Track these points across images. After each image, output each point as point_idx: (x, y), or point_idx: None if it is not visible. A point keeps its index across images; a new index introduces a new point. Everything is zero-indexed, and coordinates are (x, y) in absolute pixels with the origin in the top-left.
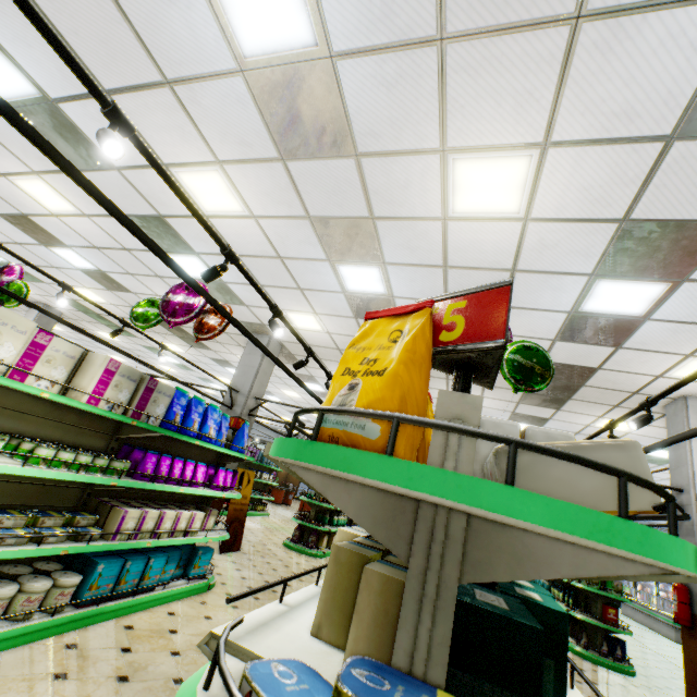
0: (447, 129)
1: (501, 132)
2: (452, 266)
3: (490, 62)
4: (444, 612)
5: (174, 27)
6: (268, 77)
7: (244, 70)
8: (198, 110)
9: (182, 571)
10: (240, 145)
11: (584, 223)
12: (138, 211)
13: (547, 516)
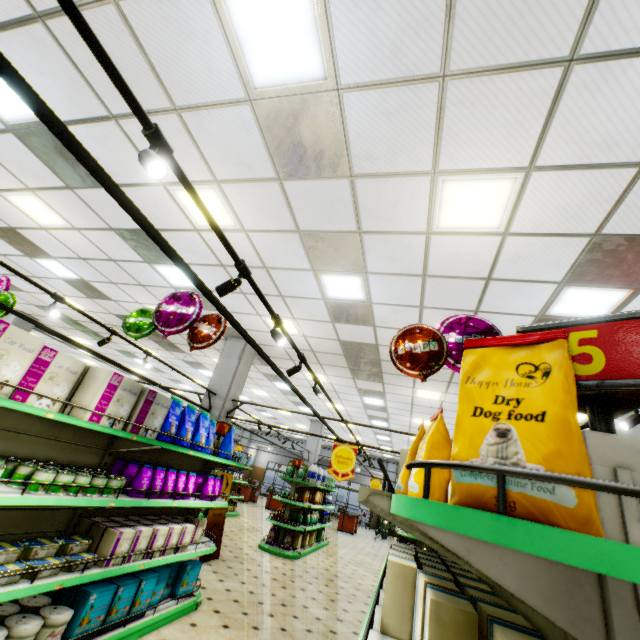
0: (440, 154)
1: (490, 157)
2: (431, 275)
3: (487, 97)
4: None
5: (189, 60)
6: (275, 106)
7: (252, 99)
8: (203, 134)
9: (170, 589)
10: (239, 166)
11: (558, 237)
12: (130, 225)
13: None
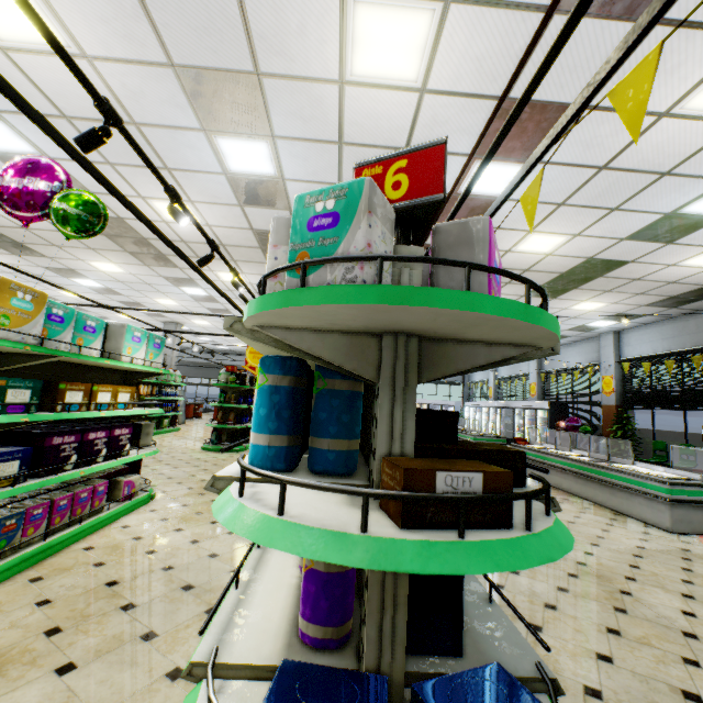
0: None
1: None
2: (72, 116)
3: None
4: None
5: None
6: None
7: None
8: None
9: None
10: None
11: (143, 67)
12: None
13: None
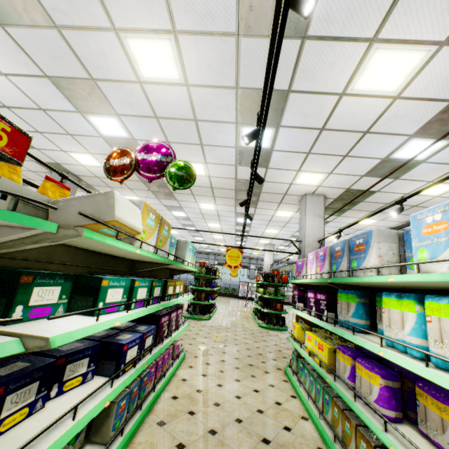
0: (109, 12)
1: (145, 19)
2: (160, 117)
3: None
4: None
5: None
6: None
7: None
8: None
9: None
10: None
11: (218, 89)
12: None
13: None
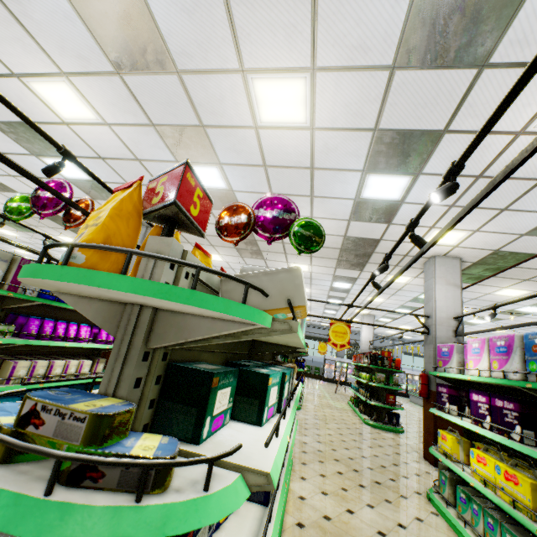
0: (241, 52)
1: (281, 57)
2: (270, 165)
3: None
4: (131, 362)
5: None
6: None
7: None
8: (32, 24)
9: None
10: (78, 59)
11: (351, 132)
12: (3, 118)
13: (131, 287)
